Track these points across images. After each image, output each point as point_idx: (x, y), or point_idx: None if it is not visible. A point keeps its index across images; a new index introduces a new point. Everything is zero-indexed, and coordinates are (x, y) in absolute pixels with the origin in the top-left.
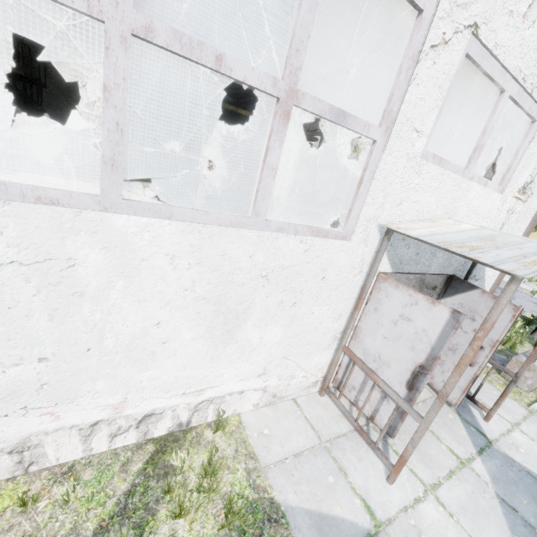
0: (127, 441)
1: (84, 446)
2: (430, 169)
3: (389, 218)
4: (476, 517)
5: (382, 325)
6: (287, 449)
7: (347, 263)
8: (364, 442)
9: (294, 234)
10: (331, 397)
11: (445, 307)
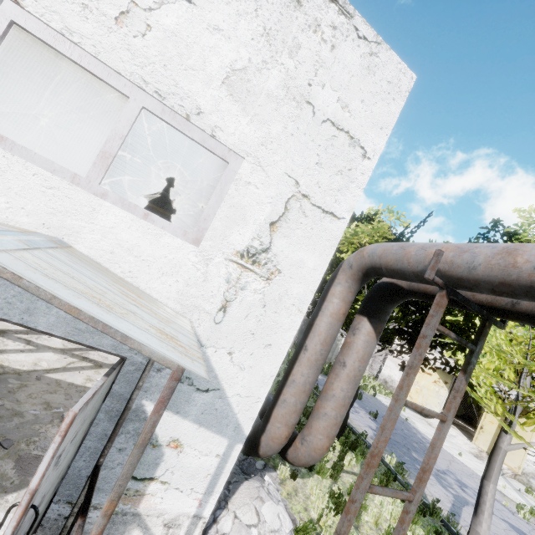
0: None
1: None
2: None
3: None
4: None
5: None
6: None
7: None
8: None
9: None
10: None
11: None
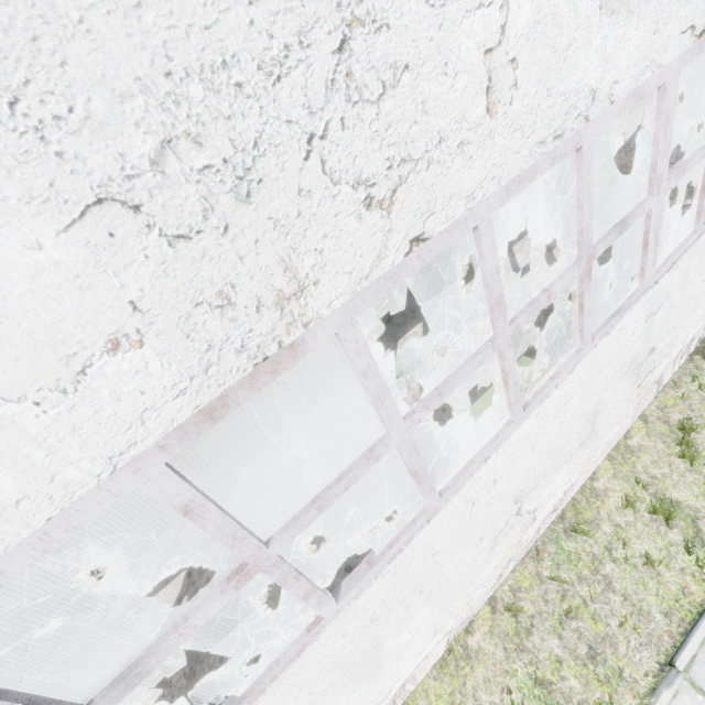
0: (682, 361)
1: (672, 371)
2: None
3: None
4: None
5: None
6: None
7: None
8: None
9: None
10: None
11: None
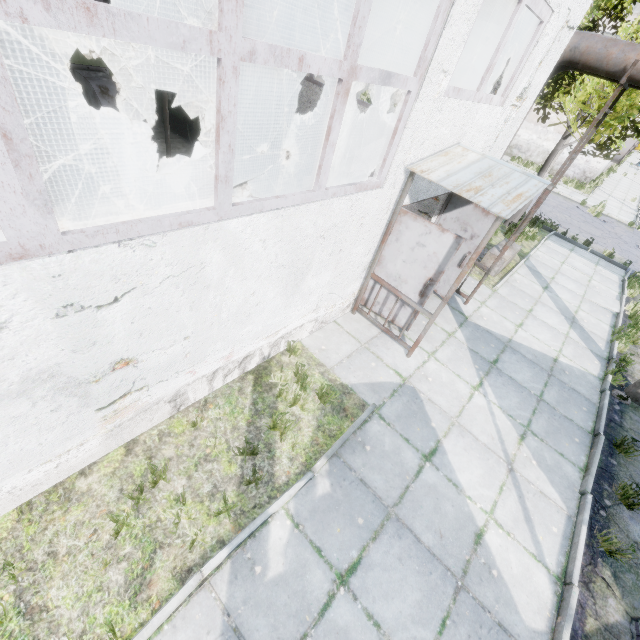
0: (233, 378)
1: (209, 387)
2: (449, 103)
3: (413, 159)
4: (456, 362)
5: (402, 253)
6: (341, 355)
7: (379, 206)
8: (389, 338)
9: (344, 195)
10: (362, 313)
11: (451, 234)
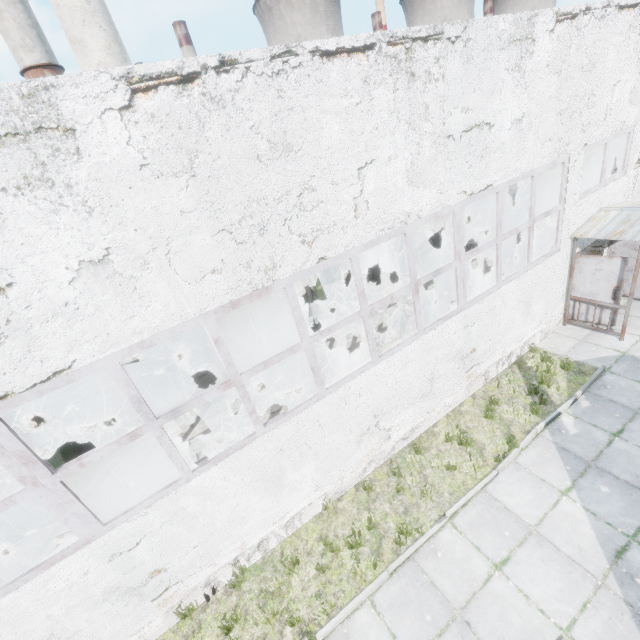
0: (505, 367)
1: (496, 371)
2: (584, 200)
3: (573, 231)
4: None
5: (587, 278)
6: (567, 348)
7: (561, 260)
8: (600, 333)
9: (541, 262)
10: (572, 323)
11: (617, 258)
